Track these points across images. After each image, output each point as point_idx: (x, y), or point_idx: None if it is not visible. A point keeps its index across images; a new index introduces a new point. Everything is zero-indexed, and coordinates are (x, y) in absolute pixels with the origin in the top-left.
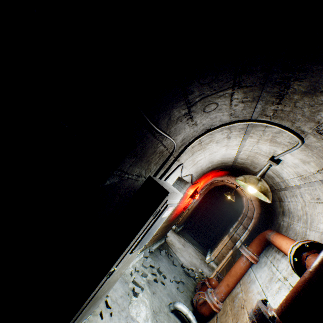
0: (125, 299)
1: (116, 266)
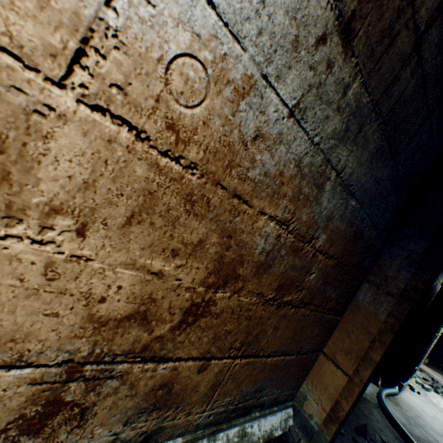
0: (419, 390)
1: (437, 333)
